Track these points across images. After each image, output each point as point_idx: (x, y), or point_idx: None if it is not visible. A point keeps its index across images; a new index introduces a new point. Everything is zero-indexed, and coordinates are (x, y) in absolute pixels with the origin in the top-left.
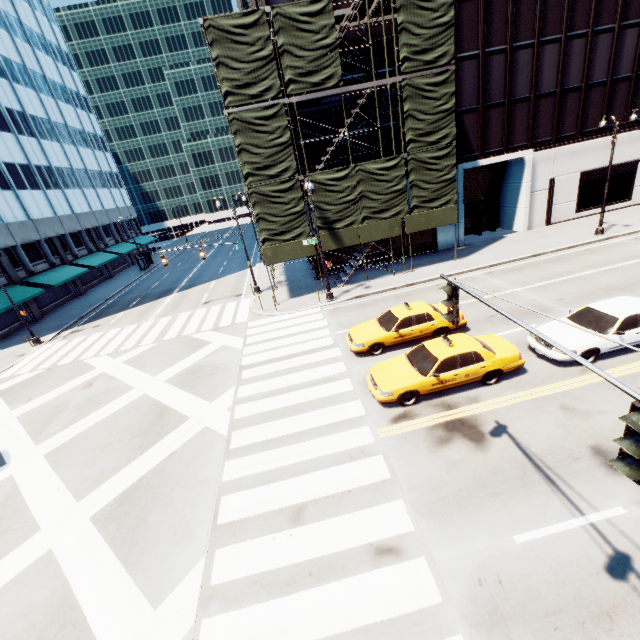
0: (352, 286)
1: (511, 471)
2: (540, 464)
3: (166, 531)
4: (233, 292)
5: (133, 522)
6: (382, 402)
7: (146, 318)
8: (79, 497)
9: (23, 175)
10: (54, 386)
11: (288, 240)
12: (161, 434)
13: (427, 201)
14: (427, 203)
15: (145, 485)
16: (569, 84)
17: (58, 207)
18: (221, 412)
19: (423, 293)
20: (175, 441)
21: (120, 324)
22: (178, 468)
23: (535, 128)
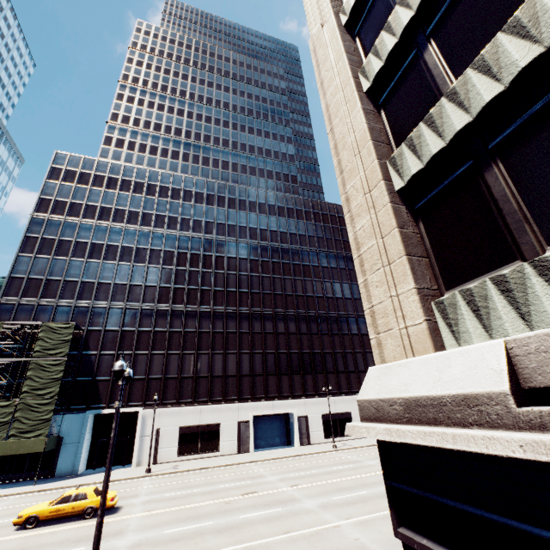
0: None
1: None
2: None
3: None
4: None
5: None
6: None
7: None
8: None
9: None
10: None
11: None
12: None
13: (24, 432)
14: (24, 433)
15: None
16: (170, 374)
17: None
18: None
19: None
20: None
21: None
22: None
23: (148, 395)
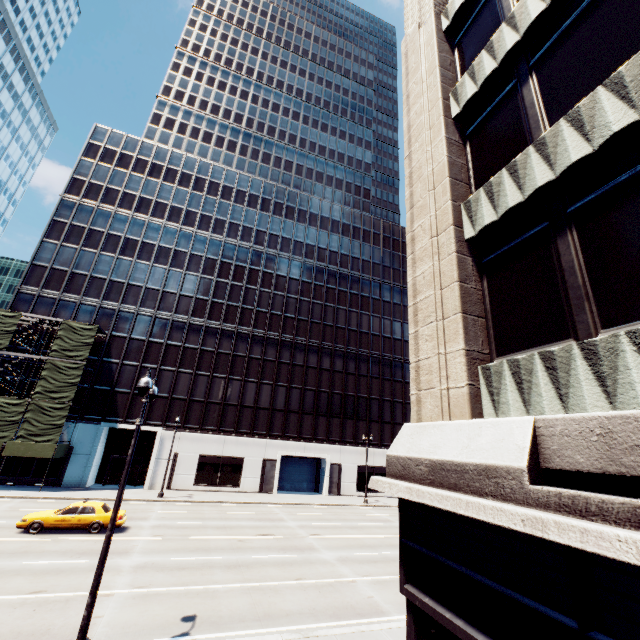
0: None
1: None
2: None
3: None
4: None
5: None
6: None
7: None
8: None
9: None
10: None
11: None
12: None
13: (34, 434)
14: (33, 436)
15: None
16: (196, 397)
17: None
18: None
19: None
20: None
21: None
22: None
23: (169, 415)
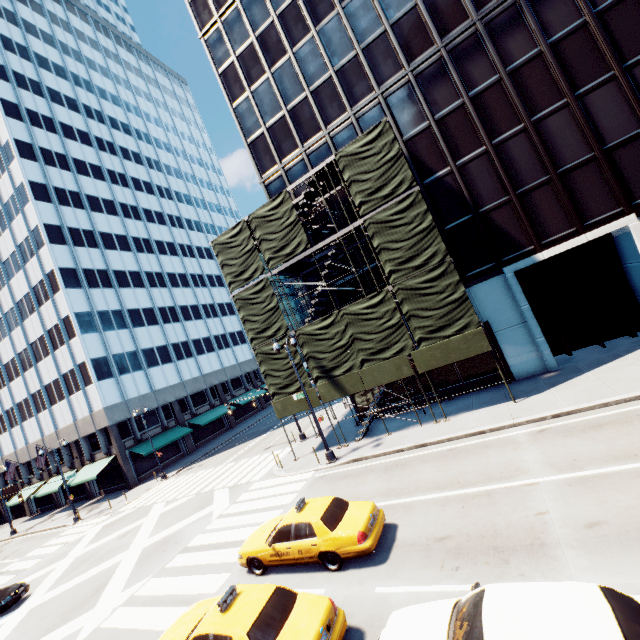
0: (368, 440)
1: None
2: None
3: None
4: (294, 436)
5: None
6: None
7: (225, 461)
8: None
9: (204, 344)
10: (118, 529)
11: (293, 392)
12: (67, 620)
13: (435, 330)
14: (436, 332)
15: None
16: None
17: (226, 361)
18: (107, 611)
19: (418, 464)
20: (57, 636)
21: (209, 465)
22: None
23: (626, 186)
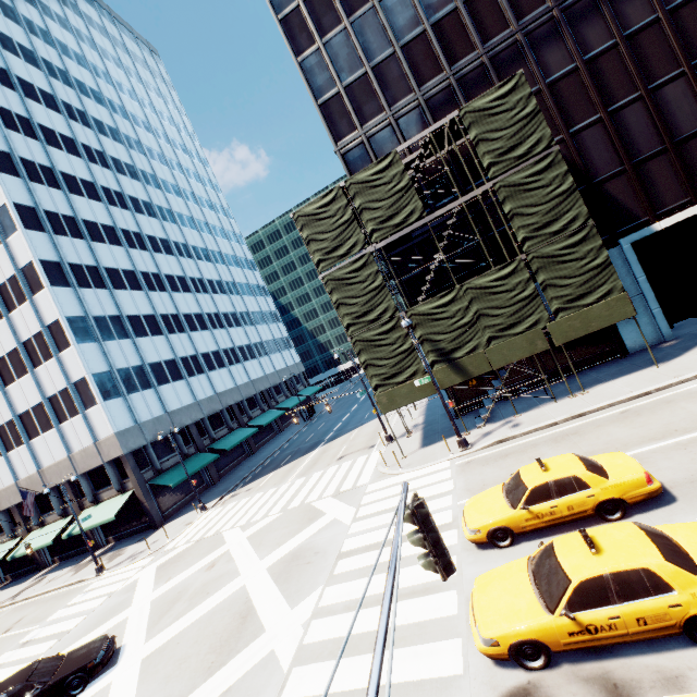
0: (496, 425)
1: None
2: None
3: None
4: (368, 442)
5: None
6: (485, 655)
7: (286, 479)
8: None
9: (214, 359)
10: (190, 564)
11: (402, 382)
12: (232, 652)
13: (574, 299)
14: (575, 301)
15: None
16: None
17: (238, 378)
18: (295, 628)
19: (597, 428)
20: (237, 668)
21: (265, 487)
22: None
23: None
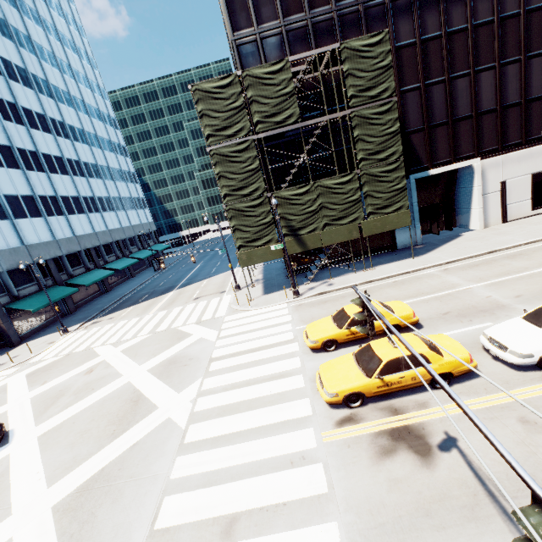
0: (317, 283)
1: (460, 498)
2: (495, 492)
3: (108, 531)
4: (219, 289)
5: (84, 516)
6: (328, 403)
7: (148, 312)
8: (50, 483)
9: (73, 204)
10: (65, 371)
11: (259, 246)
12: (131, 423)
13: (381, 208)
14: (381, 209)
15: (105, 476)
16: (508, 101)
17: (96, 225)
18: (185, 403)
19: (380, 290)
20: (140, 431)
21: (128, 317)
22: (136, 460)
23: (480, 140)
